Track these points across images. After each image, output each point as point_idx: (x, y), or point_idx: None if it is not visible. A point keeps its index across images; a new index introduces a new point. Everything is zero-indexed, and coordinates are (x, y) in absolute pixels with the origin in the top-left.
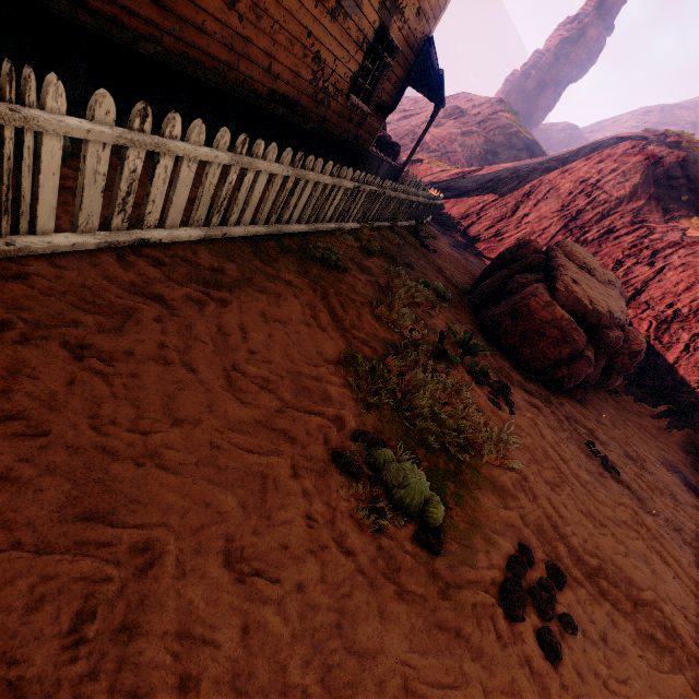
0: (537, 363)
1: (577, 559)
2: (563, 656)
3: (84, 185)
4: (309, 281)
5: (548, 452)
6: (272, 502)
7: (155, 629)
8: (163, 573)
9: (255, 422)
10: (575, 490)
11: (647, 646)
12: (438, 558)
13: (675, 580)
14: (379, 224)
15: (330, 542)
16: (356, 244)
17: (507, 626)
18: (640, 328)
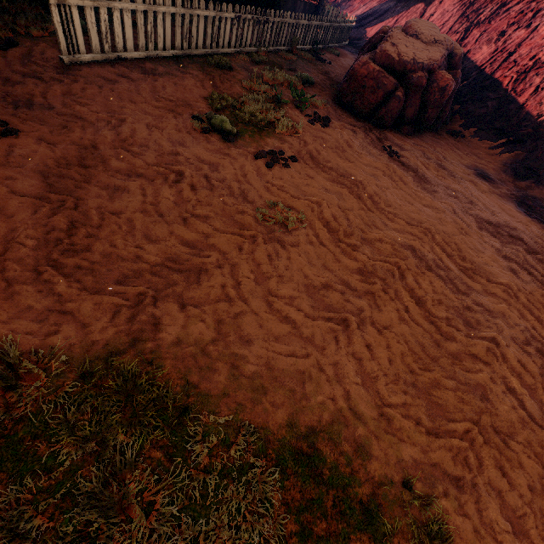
0: (366, 109)
1: (315, 162)
2: (274, 167)
3: (90, 29)
4: (204, 73)
5: (339, 142)
6: (164, 121)
7: (126, 127)
8: (128, 122)
9: (163, 108)
10: (344, 153)
11: (334, 183)
12: (229, 143)
13: (391, 184)
14: (277, 48)
15: (183, 130)
16: (248, 58)
17: (252, 159)
18: (502, 85)
